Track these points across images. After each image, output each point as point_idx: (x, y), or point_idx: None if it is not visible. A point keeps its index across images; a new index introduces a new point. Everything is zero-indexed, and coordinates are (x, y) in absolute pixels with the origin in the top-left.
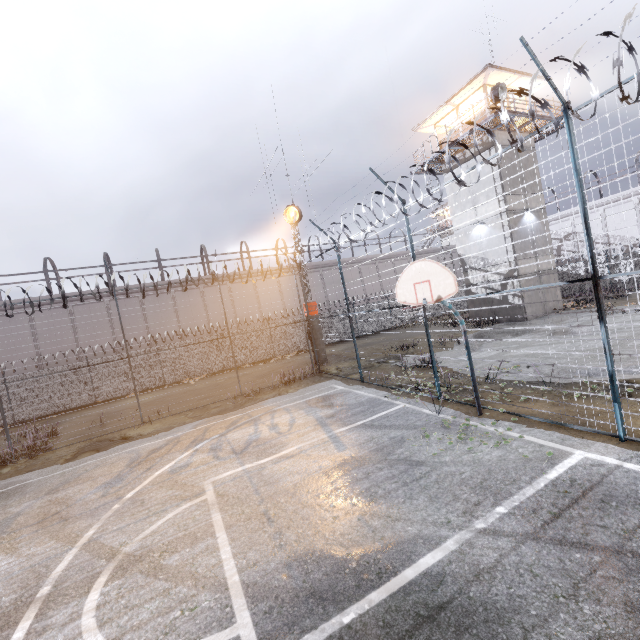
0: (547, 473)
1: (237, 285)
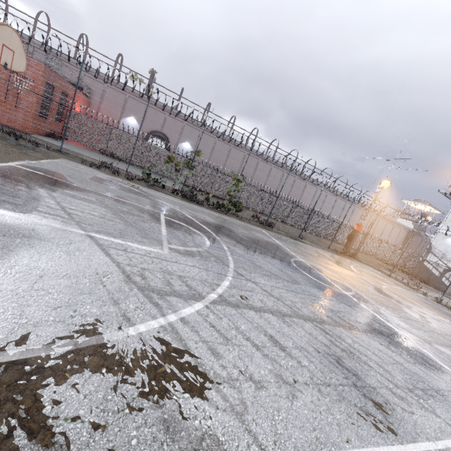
0: None
1: (299, 180)
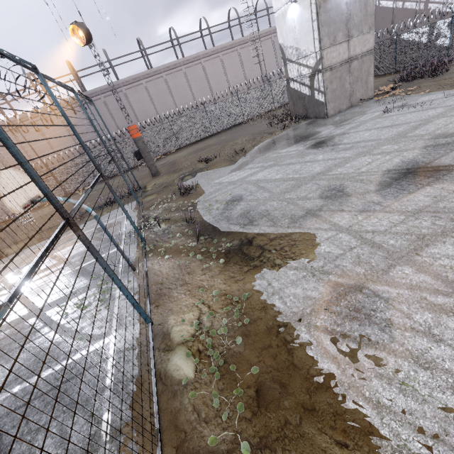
0: (74, 356)
1: (110, 98)
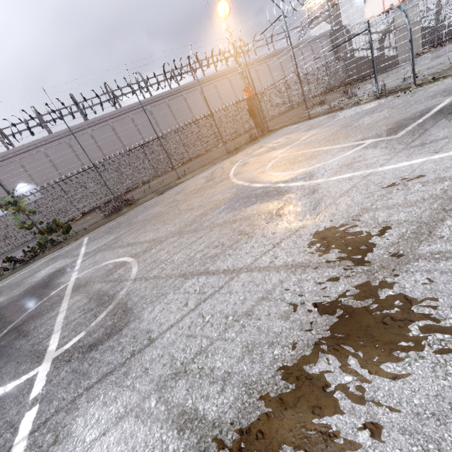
0: None
1: (172, 101)
